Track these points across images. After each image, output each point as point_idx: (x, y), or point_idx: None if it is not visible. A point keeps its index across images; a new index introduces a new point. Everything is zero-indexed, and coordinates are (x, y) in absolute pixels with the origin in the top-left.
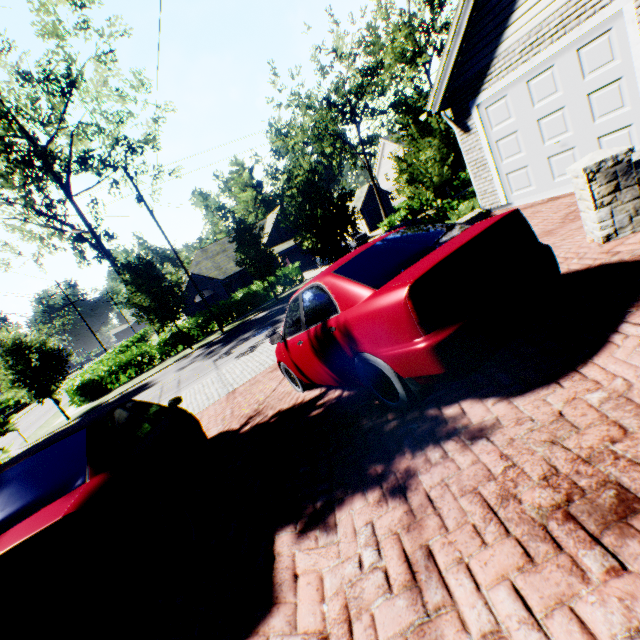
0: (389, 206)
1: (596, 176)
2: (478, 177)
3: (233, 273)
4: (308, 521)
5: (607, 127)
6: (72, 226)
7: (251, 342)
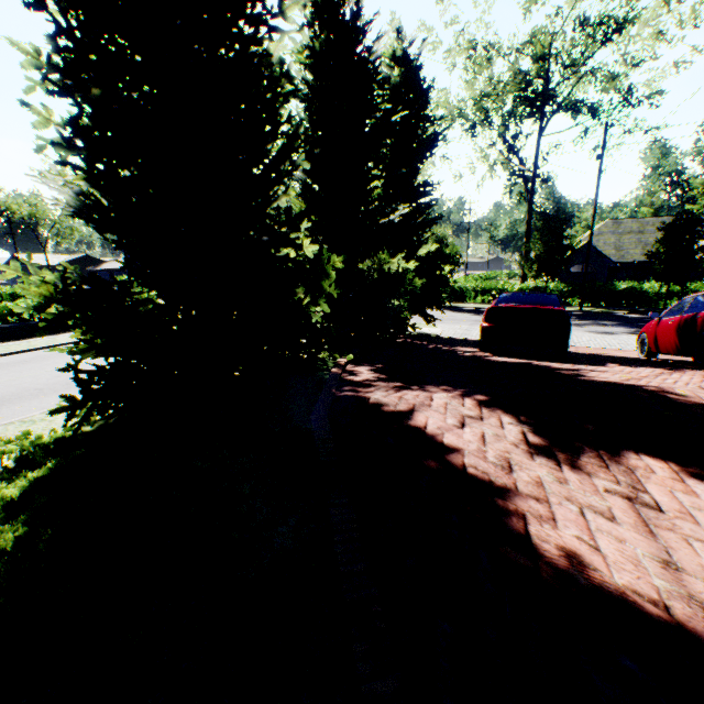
0: None
1: None
2: None
3: (630, 261)
4: (624, 366)
5: None
6: (521, 162)
7: (606, 329)
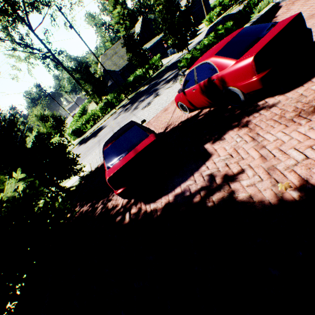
0: (208, 5)
1: None
2: None
3: (123, 66)
4: (214, 140)
5: None
6: (39, 50)
7: (146, 101)
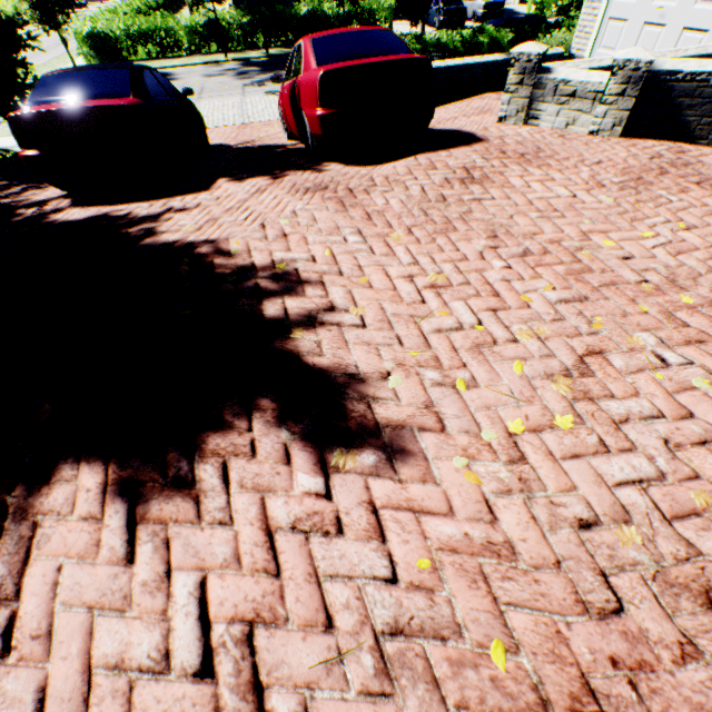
0: None
1: (515, 65)
2: (590, 3)
3: None
4: (237, 179)
5: (696, 20)
6: None
7: None
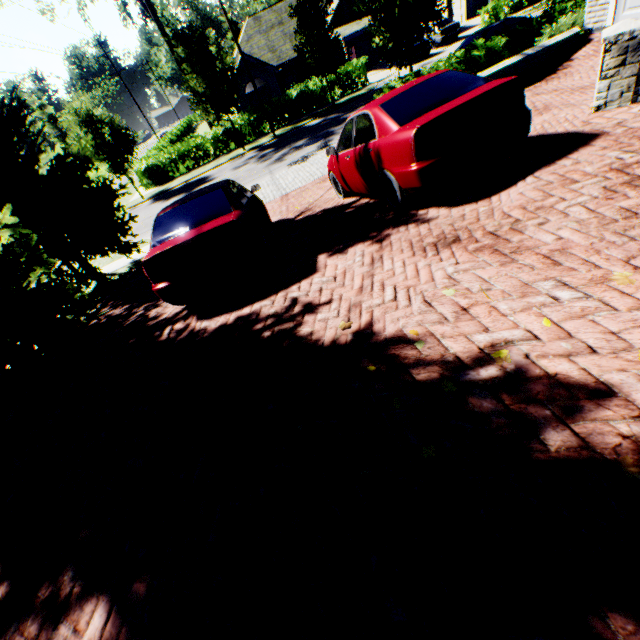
0: None
1: (611, 48)
2: None
3: (288, 60)
4: (335, 252)
5: None
6: None
7: (303, 152)
